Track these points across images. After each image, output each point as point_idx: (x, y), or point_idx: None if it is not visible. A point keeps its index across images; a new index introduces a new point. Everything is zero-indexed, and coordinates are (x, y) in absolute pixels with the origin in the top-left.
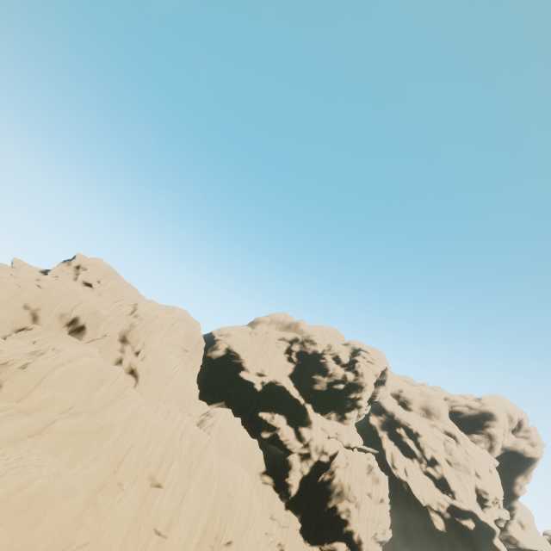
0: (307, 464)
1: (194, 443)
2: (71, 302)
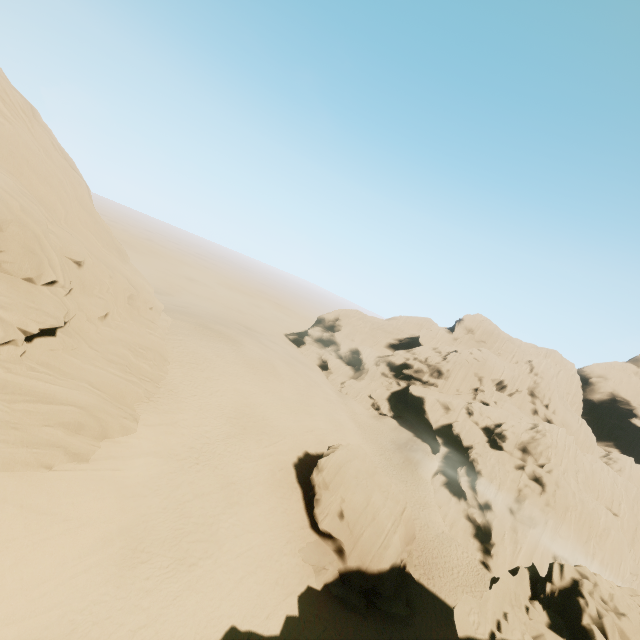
0: None
1: (625, 490)
2: (498, 371)
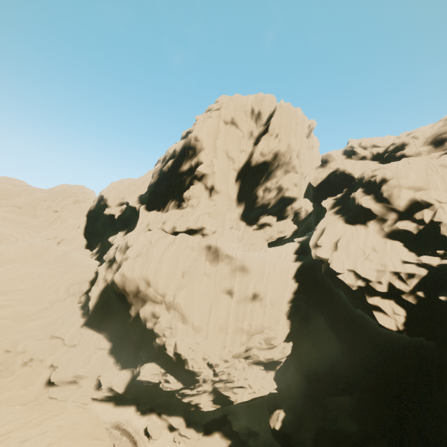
0: (112, 269)
1: None
2: None
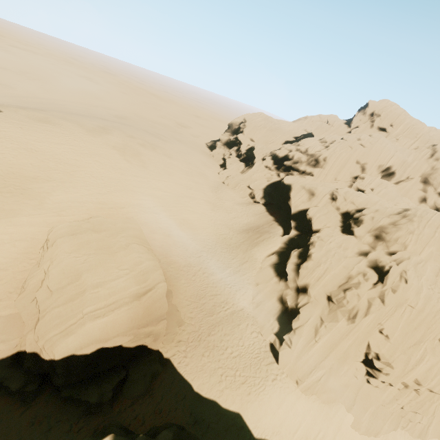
0: None
1: None
2: (385, 156)
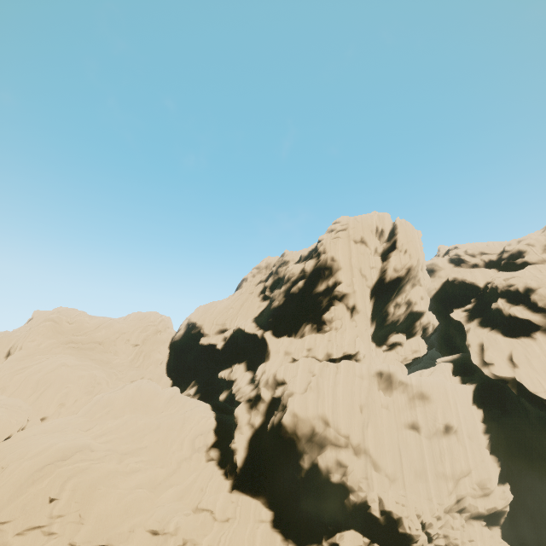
0: (258, 410)
1: None
2: None
